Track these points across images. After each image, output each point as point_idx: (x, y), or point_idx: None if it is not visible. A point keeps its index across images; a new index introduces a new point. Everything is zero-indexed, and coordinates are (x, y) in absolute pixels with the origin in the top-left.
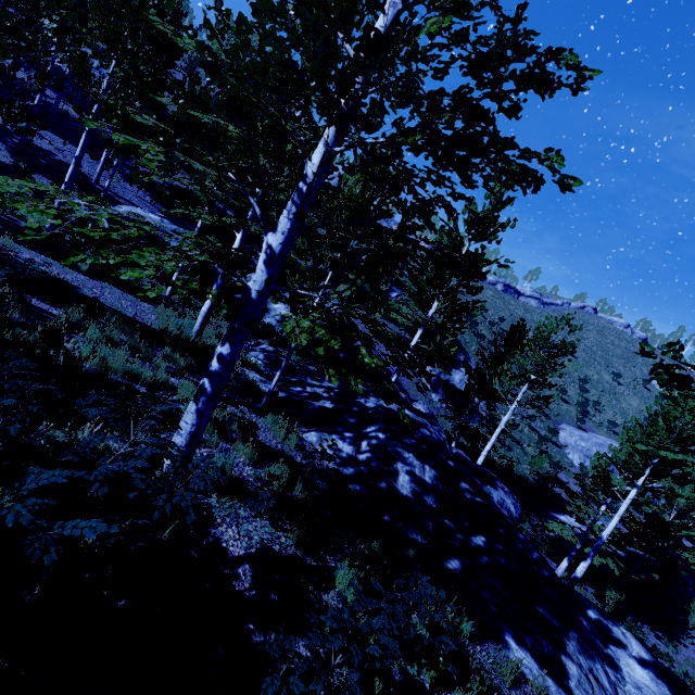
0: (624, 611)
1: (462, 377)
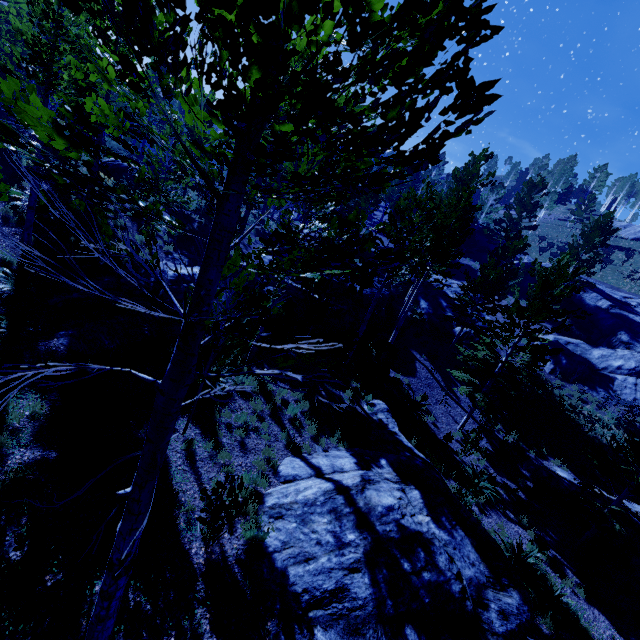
0: (545, 532)
1: (606, 353)
